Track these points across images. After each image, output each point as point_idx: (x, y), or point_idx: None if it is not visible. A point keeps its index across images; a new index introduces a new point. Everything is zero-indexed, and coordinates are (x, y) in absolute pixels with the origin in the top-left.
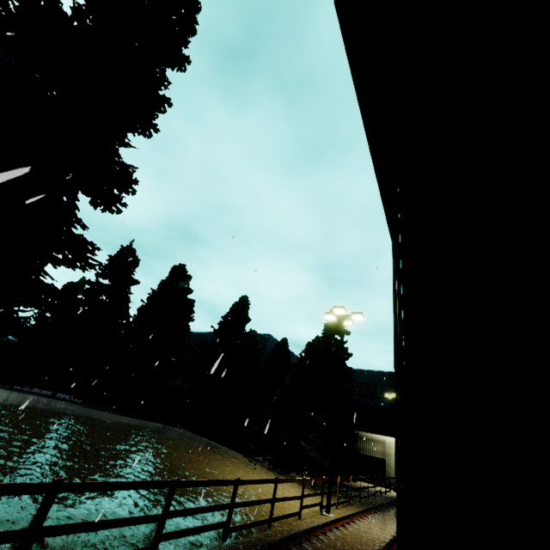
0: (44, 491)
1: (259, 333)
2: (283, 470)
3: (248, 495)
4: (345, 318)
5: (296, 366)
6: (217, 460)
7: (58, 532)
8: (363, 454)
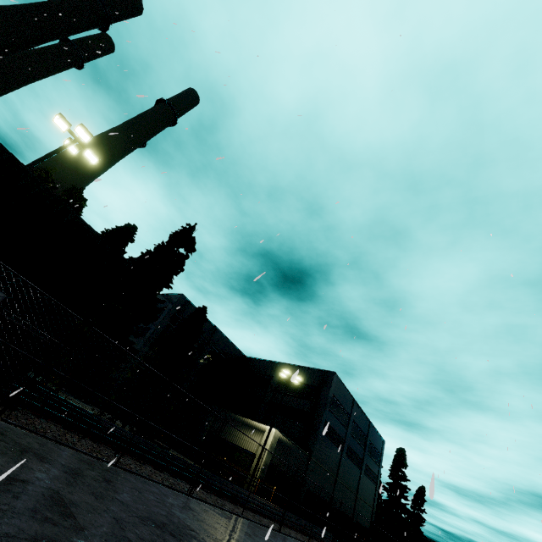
0: None
1: (175, 294)
2: None
3: None
4: (83, 145)
5: None
6: None
7: None
8: (236, 444)
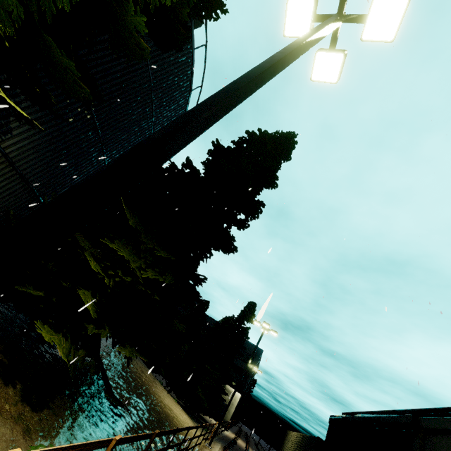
0: (173, 432)
1: None
2: (177, 396)
3: (180, 423)
4: (266, 329)
5: (212, 329)
6: (153, 382)
7: (167, 448)
8: None
